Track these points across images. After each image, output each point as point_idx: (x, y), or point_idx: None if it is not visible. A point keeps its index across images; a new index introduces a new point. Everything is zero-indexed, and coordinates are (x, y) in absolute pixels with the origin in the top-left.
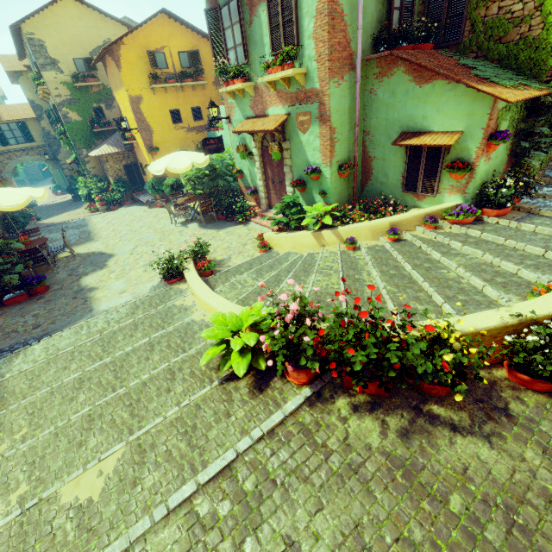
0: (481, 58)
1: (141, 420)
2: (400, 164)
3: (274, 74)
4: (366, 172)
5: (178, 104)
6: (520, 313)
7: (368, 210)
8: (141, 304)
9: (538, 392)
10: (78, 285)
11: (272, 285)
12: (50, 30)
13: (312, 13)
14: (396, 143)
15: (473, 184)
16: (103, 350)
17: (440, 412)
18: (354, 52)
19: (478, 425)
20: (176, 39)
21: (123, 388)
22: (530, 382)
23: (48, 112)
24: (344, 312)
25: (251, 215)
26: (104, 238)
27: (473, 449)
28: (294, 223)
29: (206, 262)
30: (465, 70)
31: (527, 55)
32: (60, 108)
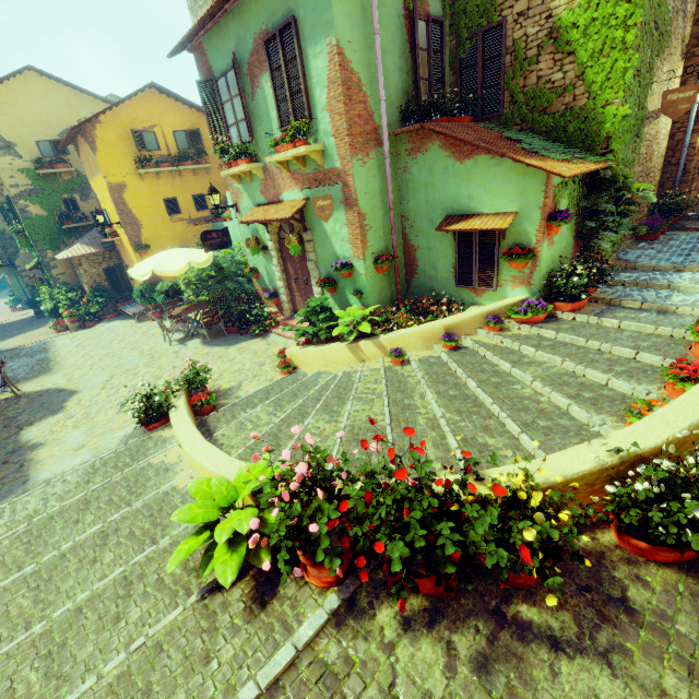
0: (527, 130)
1: (60, 685)
2: (449, 253)
3: (284, 152)
4: (411, 265)
5: (174, 192)
6: (620, 448)
7: (417, 312)
8: (101, 465)
9: (664, 565)
10: (16, 441)
11: (295, 421)
12: (5, 108)
13: (324, 82)
14: (441, 229)
15: (538, 273)
16: (27, 551)
17: (532, 616)
18: (380, 125)
19: (589, 634)
20: (170, 116)
21: (42, 623)
22: (651, 551)
23: (3, 206)
24: (377, 470)
25: (271, 324)
26: (68, 368)
27: (587, 682)
28: (323, 334)
29: (204, 394)
30: (509, 143)
31: (576, 126)
32: (17, 200)
